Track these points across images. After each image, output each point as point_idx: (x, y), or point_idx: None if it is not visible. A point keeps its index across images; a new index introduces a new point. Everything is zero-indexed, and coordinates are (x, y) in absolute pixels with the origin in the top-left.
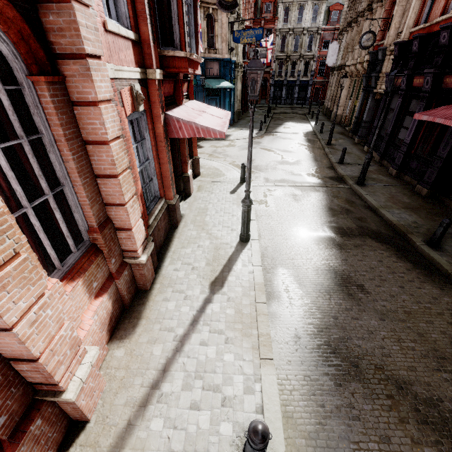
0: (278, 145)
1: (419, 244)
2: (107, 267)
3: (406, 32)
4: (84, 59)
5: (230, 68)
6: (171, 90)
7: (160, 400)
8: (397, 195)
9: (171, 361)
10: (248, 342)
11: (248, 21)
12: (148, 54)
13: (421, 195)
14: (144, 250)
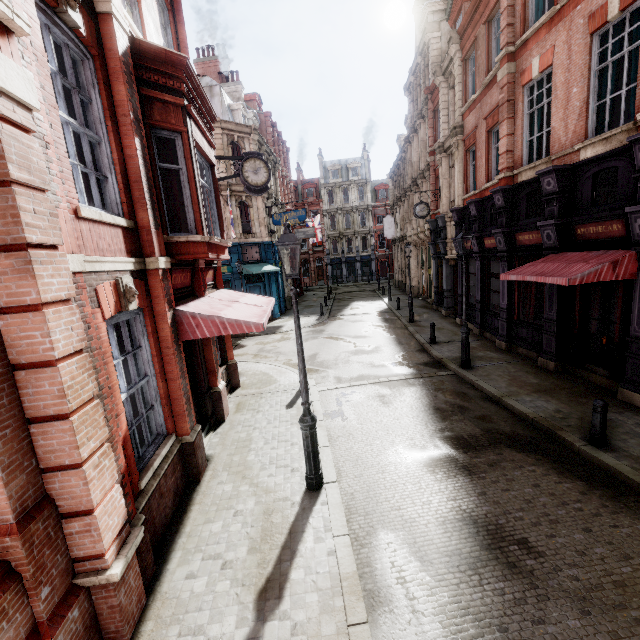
0: (347, 330)
1: (578, 444)
2: (29, 610)
3: (458, 199)
4: (23, 250)
5: (273, 251)
6: (188, 280)
7: None
8: (519, 376)
9: None
10: None
11: (290, 205)
12: (148, 241)
13: (549, 371)
14: (121, 548)
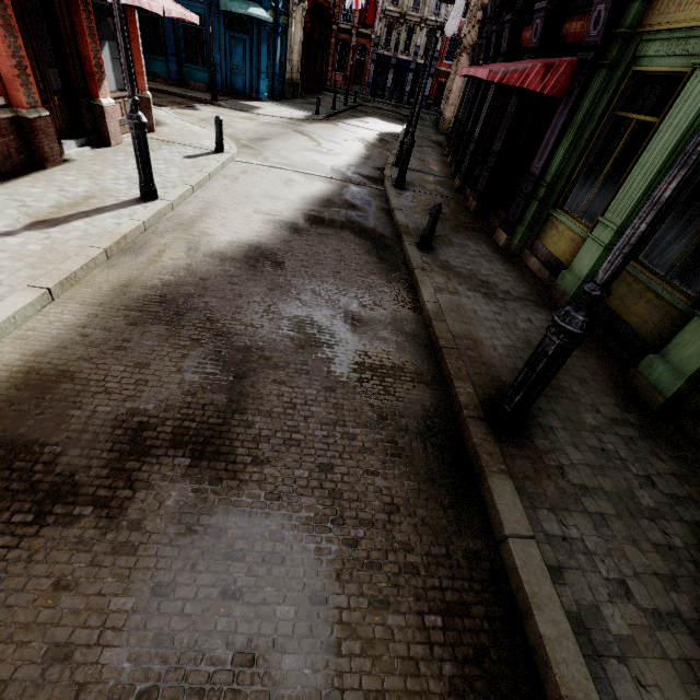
0: (328, 133)
1: (407, 243)
2: None
3: None
4: None
5: None
6: None
7: None
8: None
9: None
10: (28, 273)
11: None
12: None
13: (469, 211)
14: None
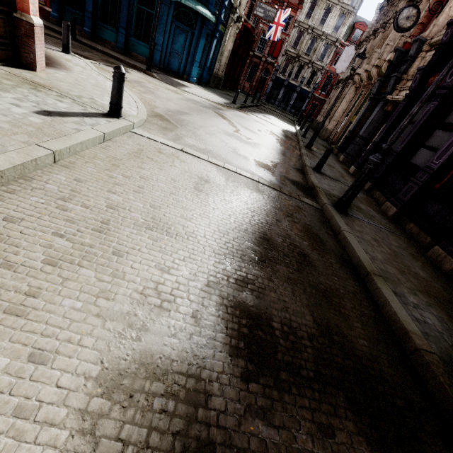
0: (243, 121)
1: None
2: None
3: None
4: None
5: (221, 3)
6: None
7: None
8: (402, 255)
9: None
10: None
11: None
12: None
13: (440, 269)
14: None
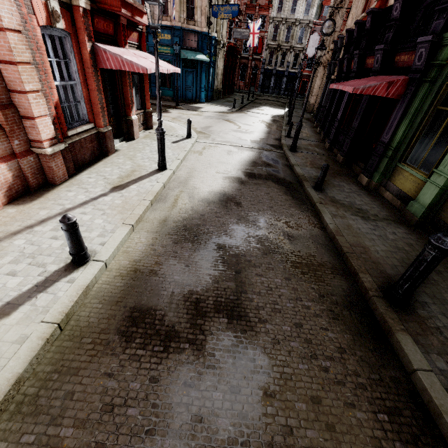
0: (242, 119)
1: (307, 186)
2: (11, 146)
3: (355, 20)
4: None
5: (210, 44)
6: (111, 30)
7: (30, 233)
8: (318, 160)
9: (51, 218)
10: (120, 216)
11: (238, 2)
12: None
13: (338, 163)
14: (52, 146)
